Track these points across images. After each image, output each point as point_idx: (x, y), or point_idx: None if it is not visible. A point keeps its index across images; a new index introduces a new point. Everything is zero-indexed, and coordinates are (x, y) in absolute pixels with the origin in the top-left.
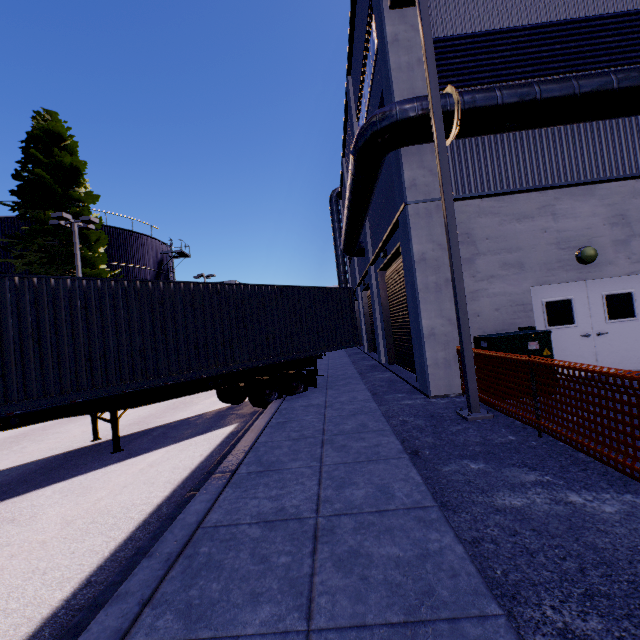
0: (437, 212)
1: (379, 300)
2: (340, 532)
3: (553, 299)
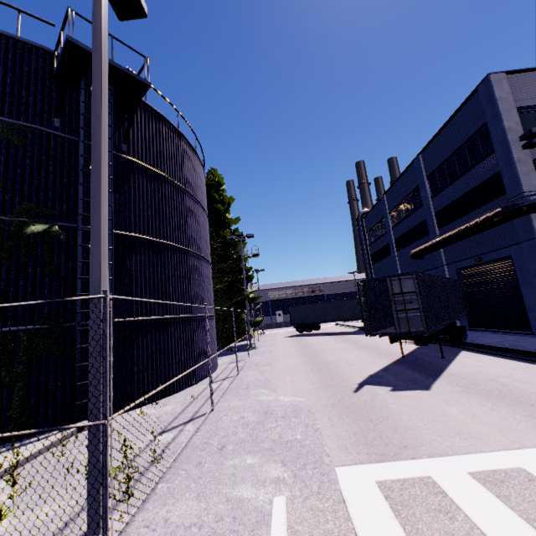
0: None
1: None
2: None
3: None
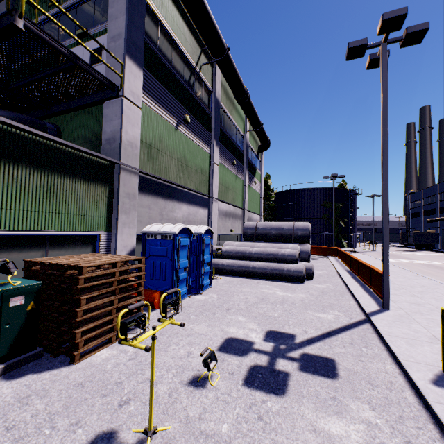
0: None
1: (440, 235)
2: None
3: None
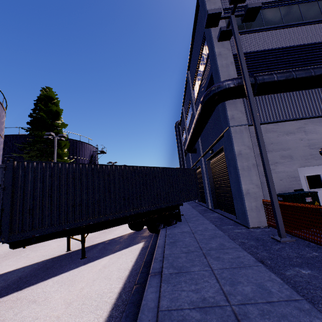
0: (245, 131)
1: (207, 175)
2: (252, 317)
3: (310, 174)
